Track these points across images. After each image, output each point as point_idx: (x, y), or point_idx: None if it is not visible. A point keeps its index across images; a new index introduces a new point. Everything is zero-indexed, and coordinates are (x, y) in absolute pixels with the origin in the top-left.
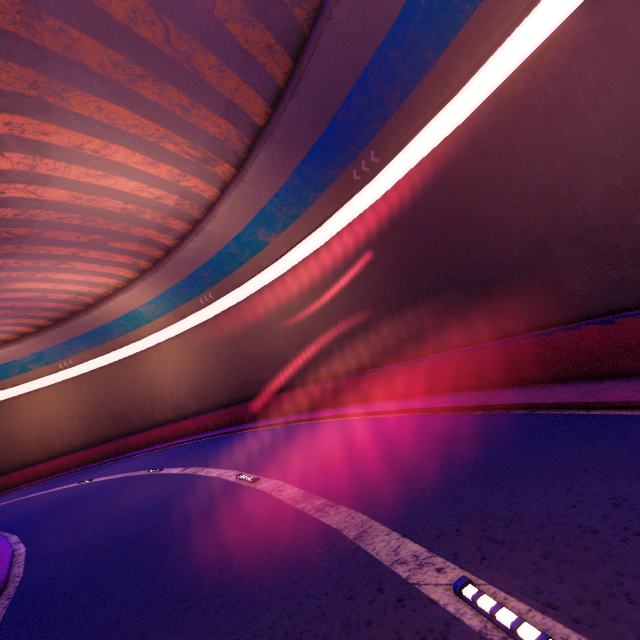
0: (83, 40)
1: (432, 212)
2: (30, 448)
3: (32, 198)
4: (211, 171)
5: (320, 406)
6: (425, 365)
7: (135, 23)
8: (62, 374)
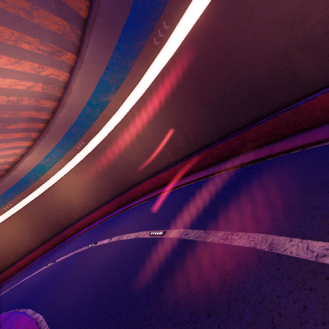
0: None
1: (211, 53)
2: (7, 257)
3: None
4: (59, 60)
5: (167, 183)
6: (223, 144)
7: None
8: (8, 213)
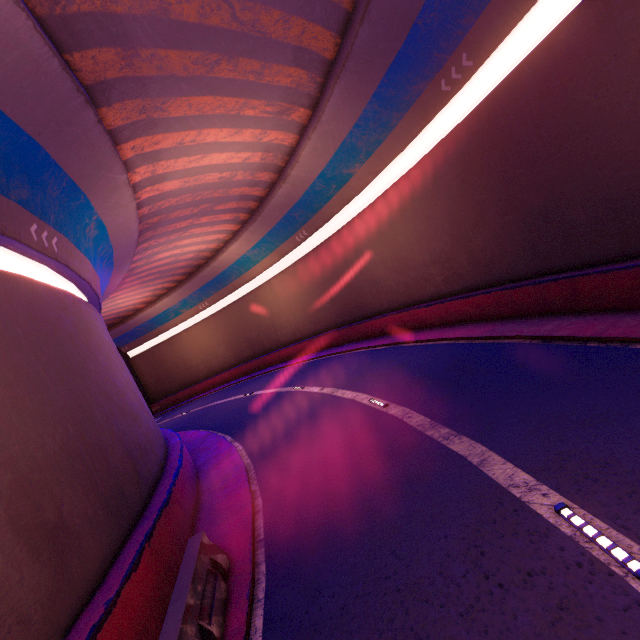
0: (169, 55)
1: (544, 120)
2: (199, 368)
3: (157, 194)
4: (288, 120)
5: (425, 326)
6: (535, 289)
7: (205, 17)
8: (203, 313)
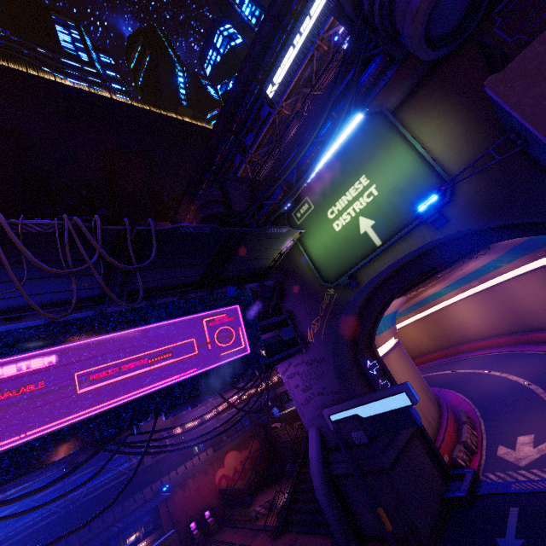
0: None
1: None
2: (412, 351)
3: None
4: None
5: None
6: None
7: None
8: (411, 319)
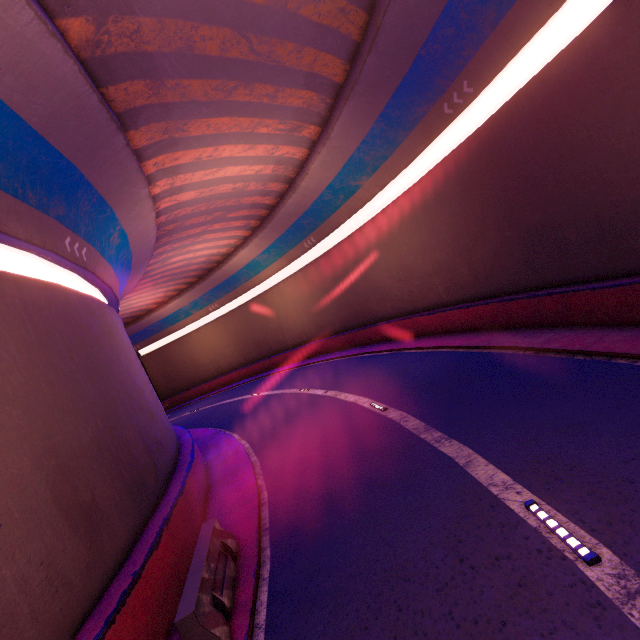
0: (191, 84)
1: (539, 145)
2: (208, 368)
3: (174, 204)
4: (299, 136)
5: (427, 333)
6: (531, 302)
7: (225, 50)
8: (213, 315)
